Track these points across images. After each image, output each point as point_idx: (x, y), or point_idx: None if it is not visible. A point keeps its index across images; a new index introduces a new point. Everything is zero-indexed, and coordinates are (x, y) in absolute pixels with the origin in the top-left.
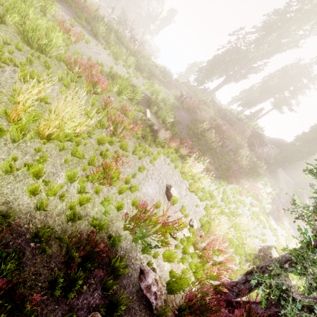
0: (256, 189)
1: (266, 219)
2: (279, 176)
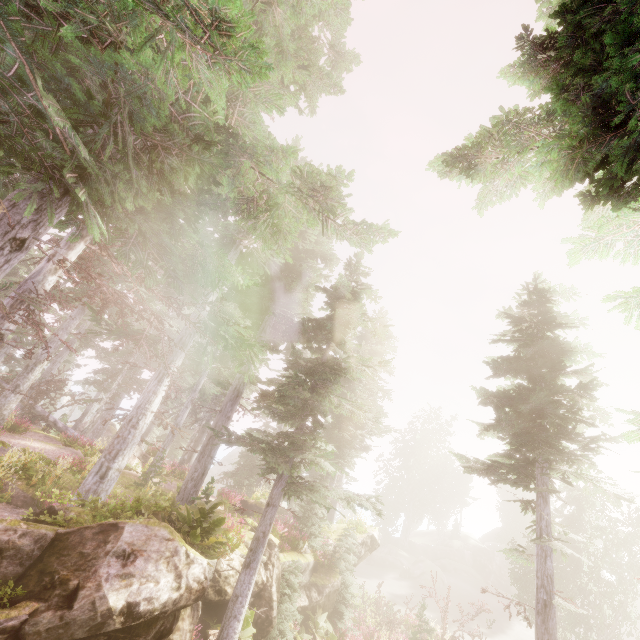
0: None
1: None
2: None
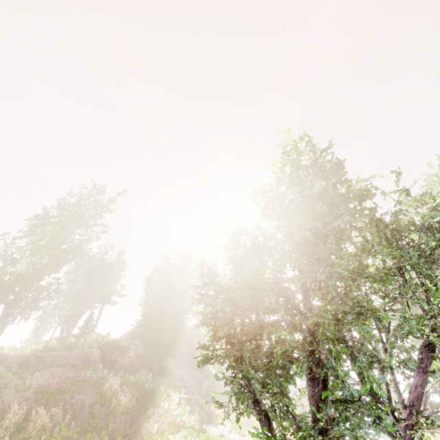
0: (167, 416)
1: (207, 437)
2: (168, 366)
